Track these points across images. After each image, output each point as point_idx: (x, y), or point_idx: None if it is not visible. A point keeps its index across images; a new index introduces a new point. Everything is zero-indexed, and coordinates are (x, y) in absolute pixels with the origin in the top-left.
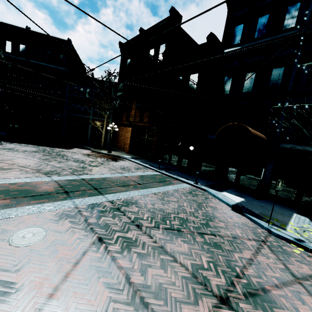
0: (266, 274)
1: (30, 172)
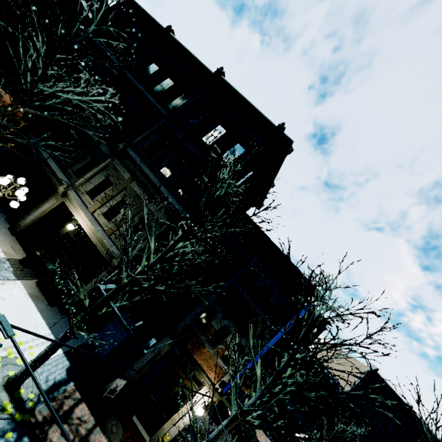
0: None
1: None
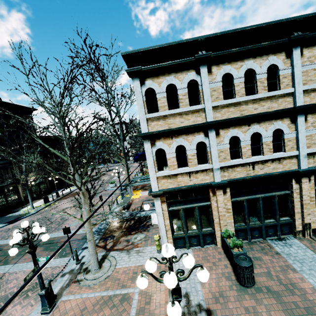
0: (58, 209)
1: (0, 286)
